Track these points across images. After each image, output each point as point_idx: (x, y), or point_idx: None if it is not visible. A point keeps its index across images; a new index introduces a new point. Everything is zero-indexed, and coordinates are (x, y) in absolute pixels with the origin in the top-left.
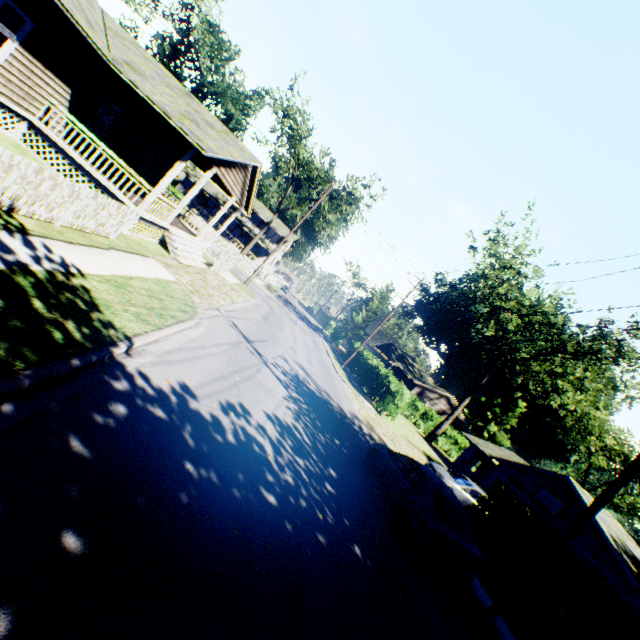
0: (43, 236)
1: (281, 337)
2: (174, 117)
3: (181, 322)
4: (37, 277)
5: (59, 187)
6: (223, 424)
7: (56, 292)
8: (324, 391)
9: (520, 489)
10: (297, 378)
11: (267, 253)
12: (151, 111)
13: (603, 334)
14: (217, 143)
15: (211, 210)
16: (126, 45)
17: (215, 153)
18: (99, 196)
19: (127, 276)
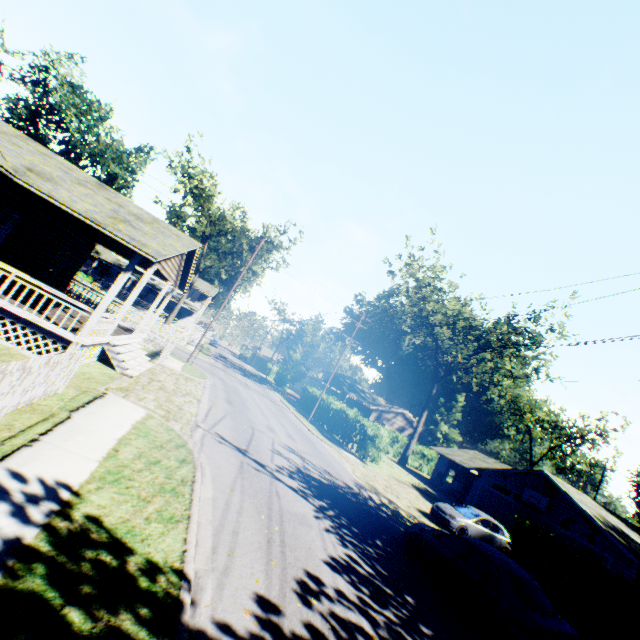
0: (1, 456)
1: (254, 419)
2: (108, 225)
3: (193, 484)
4: (42, 555)
5: (7, 375)
6: (321, 631)
7: (76, 564)
8: (324, 471)
9: (506, 493)
10: (301, 472)
11: (190, 312)
12: (62, 212)
13: (515, 327)
14: (158, 240)
15: (115, 279)
16: (15, 142)
17: (164, 256)
18: (51, 358)
19: (111, 450)
